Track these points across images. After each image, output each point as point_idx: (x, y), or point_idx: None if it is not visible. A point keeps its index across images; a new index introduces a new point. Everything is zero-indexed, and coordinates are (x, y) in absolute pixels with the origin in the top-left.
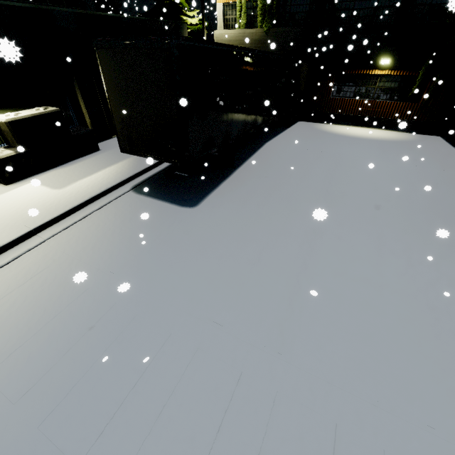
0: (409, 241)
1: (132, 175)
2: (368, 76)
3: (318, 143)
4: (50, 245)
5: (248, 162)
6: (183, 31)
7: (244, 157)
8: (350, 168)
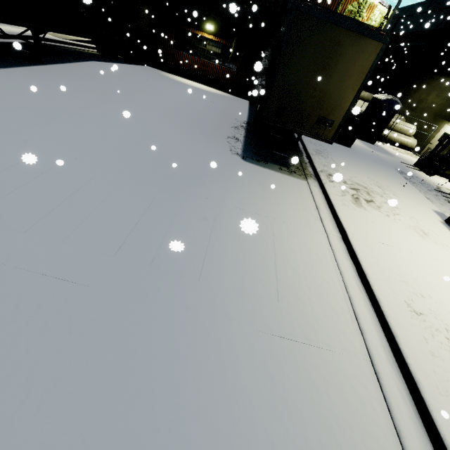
0: (162, 121)
1: None
2: (200, 37)
3: (146, 75)
4: None
5: (62, 64)
6: None
7: (60, 61)
8: (157, 90)
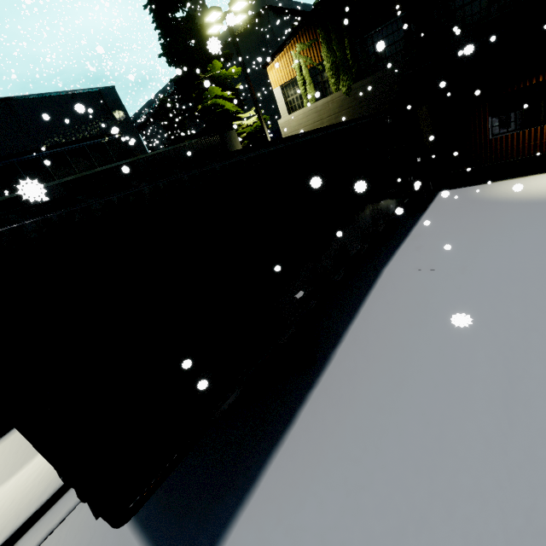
0: None
1: None
2: None
3: (501, 240)
4: None
5: (348, 339)
6: (231, 140)
7: (339, 323)
8: None
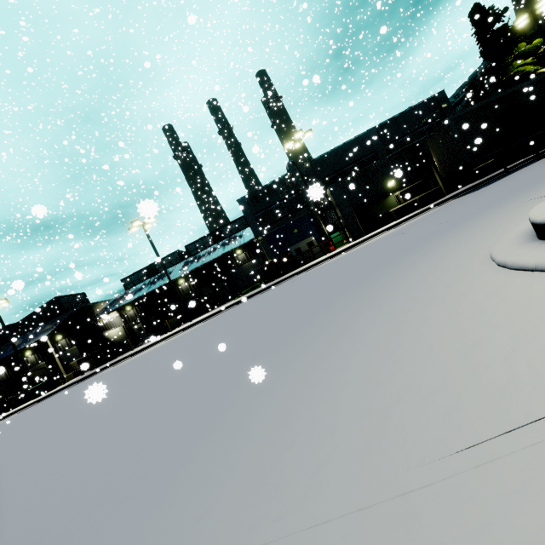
0: None
1: (455, 194)
2: None
3: None
4: (407, 222)
5: None
6: None
7: None
8: None
